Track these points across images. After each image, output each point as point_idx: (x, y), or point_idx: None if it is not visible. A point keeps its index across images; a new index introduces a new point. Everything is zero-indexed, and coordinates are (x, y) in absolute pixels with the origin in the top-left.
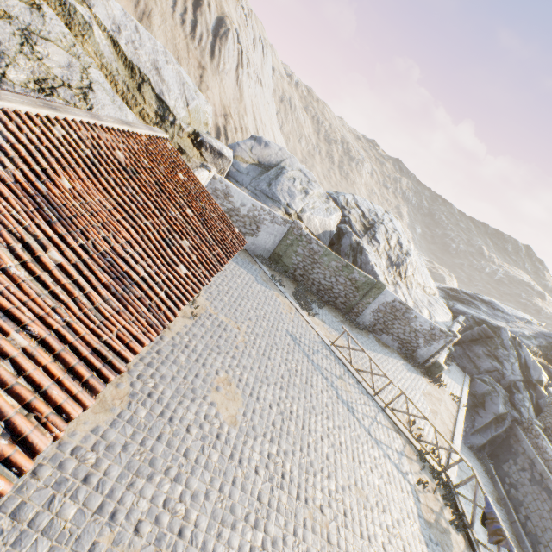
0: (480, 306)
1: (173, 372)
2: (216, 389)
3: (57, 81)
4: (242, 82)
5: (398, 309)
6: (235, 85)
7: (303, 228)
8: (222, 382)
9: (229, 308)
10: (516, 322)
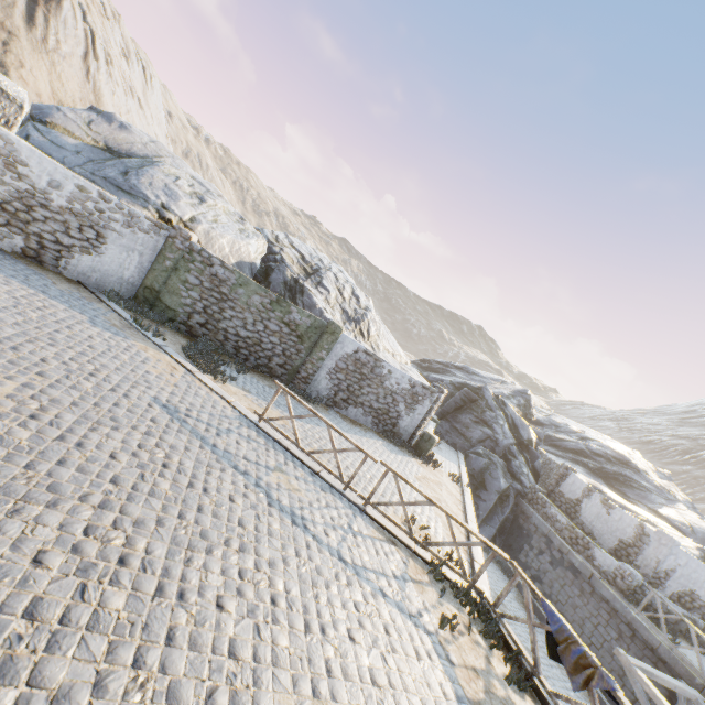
0: (456, 373)
1: None
2: None
3: None
4: (99, 81)
5: (364, 363)
6: (85, 81)
7: (193, 240)
8: None
9: None
10: (493, 383)
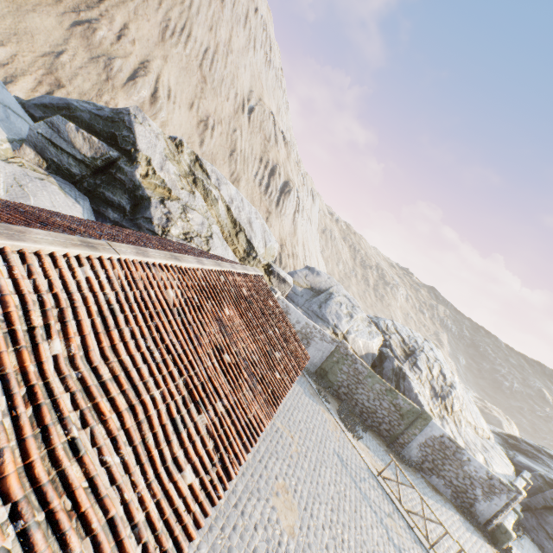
0: (549, 463)
1: (243, 467)
2: (276, 494)
3: (194, 233)
4: (297, 222)
5: (447, 446)
6: (292, 224)
7: (349, 348)
8: (280, 488)
9: (284, 415)
10: None
